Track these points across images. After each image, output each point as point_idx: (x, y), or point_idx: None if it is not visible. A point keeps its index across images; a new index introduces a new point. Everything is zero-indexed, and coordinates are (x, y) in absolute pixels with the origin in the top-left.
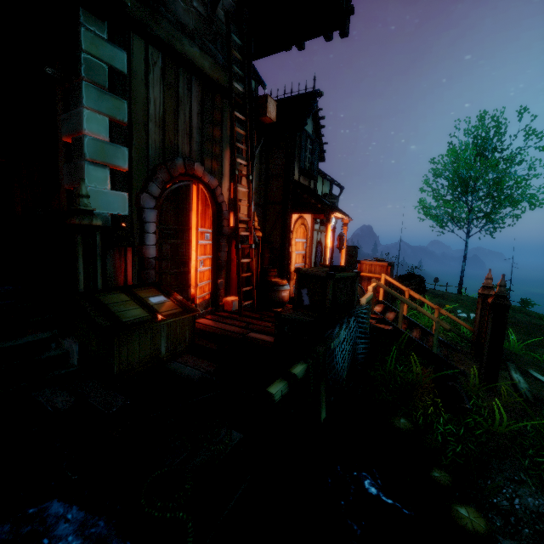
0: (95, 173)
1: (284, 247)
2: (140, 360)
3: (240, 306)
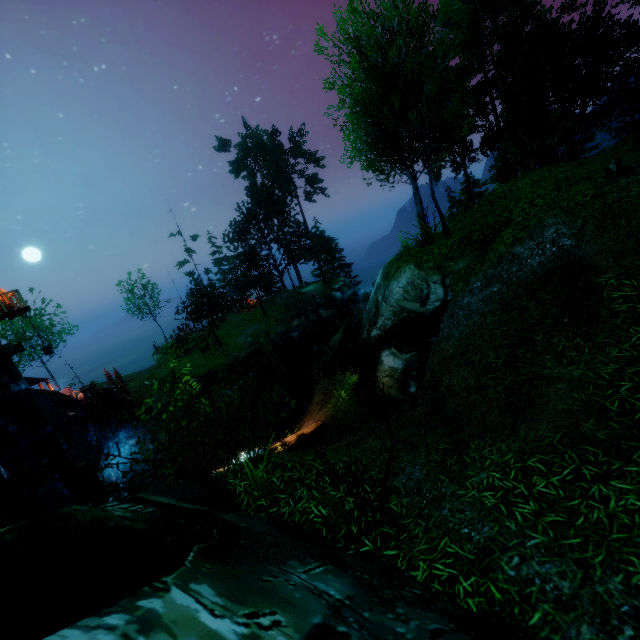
0: None
1: None
2: None
3: None
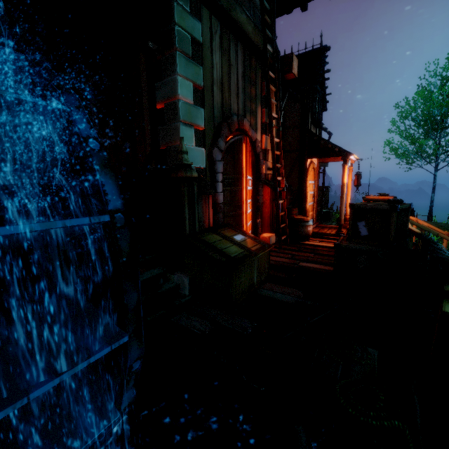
0: (186, 133)
1: (302, 189)
2: (244, 289)
3: (279, 241)
